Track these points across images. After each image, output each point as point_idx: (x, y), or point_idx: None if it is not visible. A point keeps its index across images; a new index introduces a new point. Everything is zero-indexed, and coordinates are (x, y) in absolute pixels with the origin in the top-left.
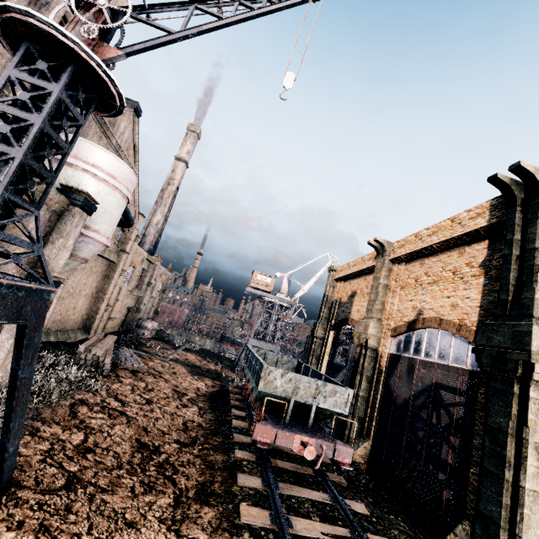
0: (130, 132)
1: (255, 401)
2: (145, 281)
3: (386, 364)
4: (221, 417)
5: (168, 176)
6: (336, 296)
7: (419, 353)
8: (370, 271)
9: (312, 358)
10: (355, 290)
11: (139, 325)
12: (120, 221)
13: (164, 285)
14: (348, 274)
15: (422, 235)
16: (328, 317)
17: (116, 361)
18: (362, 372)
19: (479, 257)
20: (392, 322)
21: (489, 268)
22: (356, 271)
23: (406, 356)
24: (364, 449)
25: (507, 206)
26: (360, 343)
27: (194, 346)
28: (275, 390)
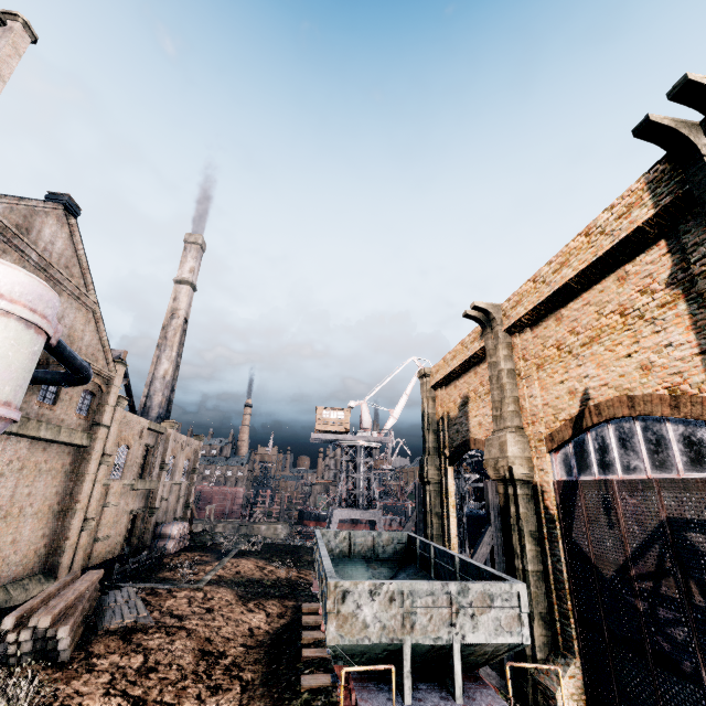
0: (65, 241)
1: (335, 659)
2: (155, 463)
3: (556, 502)
4: (282, 703)
5: (170, 307)
6: (440, 412)
7: (611, 468)
8: (479, 358)
9: (432, 518)
10: (466, 393)
11: (158, 535)
12: (67, 376)
13: (192, 461)
14: (448, 373)
15: (544, 275)
16: (437, 446)
17: (97, 620)
18: (520, 527)
19: (659, 271)
20: (542, 426)
21: (688, 281)
22: (459, 365)
23: (588, 480)
24: (571, 681)
25: (683, 166)
26: (500, 476)
27: (255, 543)
28: (365, 632)
